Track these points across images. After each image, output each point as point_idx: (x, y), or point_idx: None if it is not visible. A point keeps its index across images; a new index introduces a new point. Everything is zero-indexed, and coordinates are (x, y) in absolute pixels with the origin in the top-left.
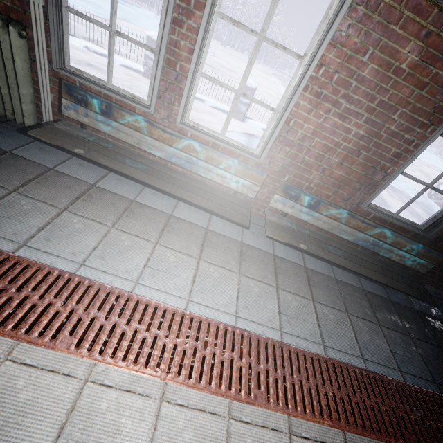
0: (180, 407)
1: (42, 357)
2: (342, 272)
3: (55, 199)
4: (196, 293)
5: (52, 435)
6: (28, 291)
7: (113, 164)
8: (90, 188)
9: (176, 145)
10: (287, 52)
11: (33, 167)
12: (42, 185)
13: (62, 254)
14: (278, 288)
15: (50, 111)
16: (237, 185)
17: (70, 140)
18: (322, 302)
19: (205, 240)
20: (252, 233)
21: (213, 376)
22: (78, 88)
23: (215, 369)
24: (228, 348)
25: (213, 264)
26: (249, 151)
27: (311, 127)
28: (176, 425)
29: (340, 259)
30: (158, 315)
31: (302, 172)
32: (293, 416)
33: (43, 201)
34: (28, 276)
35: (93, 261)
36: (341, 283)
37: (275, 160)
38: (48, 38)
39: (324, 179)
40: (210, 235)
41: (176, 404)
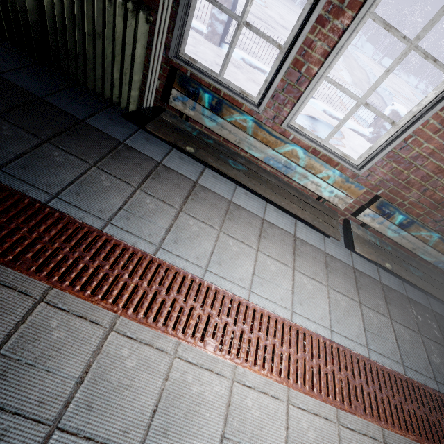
0: (302, 410)
1: (198, 357)
2: (413, 290)
3: (170, 197)
4: (296, 304)
5: (221, 423)
6: (174, 294)
7: (220, 165)
8: (194, 186)
9: (279, 148)
10: (436, 65)
11: (145, 160)
12: (157, 181)
13: (189, 258)
14: (361, 304)
15: (153, 97)
16: (329, 194)
17: (179, 135)
18: (398, 321)
19: (295, 248)
20: (333, 242)
21: (321, 385)
22: (192, 80)
23: (322, 380)
24: (328, 361)
25: (305, 274)
26: (349, 161)
27: (430, 146)
28: (302, 425)
29: (421, 281)
30: (272, 324)
31: (400, 189)
32: (385, 428)
33: (162, 200)
34: (170, 279)
35: (214, 267)
36: (413, 302)
37: (375, 174)
38: (171, 23)
39: (421, 199)
40: (298, 243)
41: (298, 408)
